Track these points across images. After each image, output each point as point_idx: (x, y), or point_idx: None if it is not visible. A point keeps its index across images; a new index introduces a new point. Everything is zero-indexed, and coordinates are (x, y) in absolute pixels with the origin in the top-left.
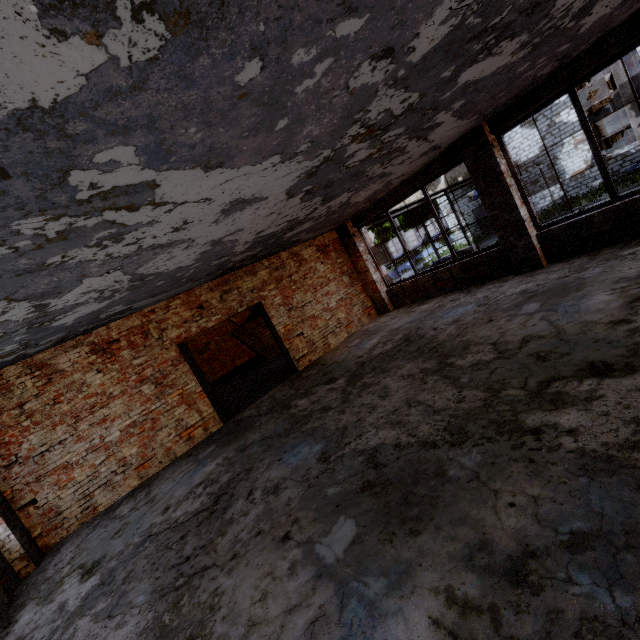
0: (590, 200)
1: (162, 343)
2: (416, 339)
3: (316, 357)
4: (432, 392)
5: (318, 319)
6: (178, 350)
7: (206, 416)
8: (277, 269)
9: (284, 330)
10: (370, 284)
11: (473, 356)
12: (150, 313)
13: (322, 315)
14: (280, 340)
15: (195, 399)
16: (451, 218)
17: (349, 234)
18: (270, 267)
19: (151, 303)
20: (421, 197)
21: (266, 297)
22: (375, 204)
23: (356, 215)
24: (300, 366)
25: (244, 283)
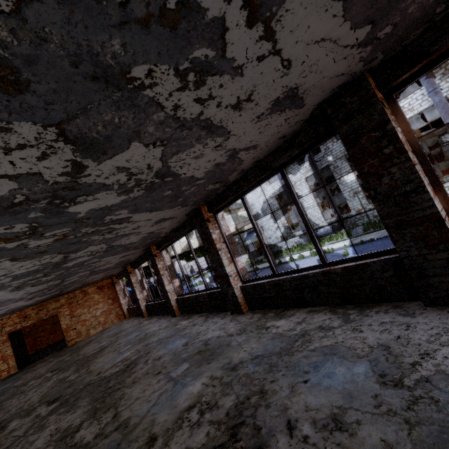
0: (277, 256)
1: (1, 333)
2: (89, 342)
3: (80, 339)
4: (45, 369)
5: (87, 321)
6: (8, 336)
7: (11, 366)
8: (71, 298)
9: (66, 327)
10: (121, 304)
11: (69, 357)
12: (0, 320)
13: (90, 319)
14: (63, 331)
15: (8, 358)
16: (239, 247)
17: (114, 282)
18: (68, 297)
19: (0, 317)
20: (188, 250)
21: (61, 311)
22: (118, 274)
23: (116, 275)
24: (69, 344)
25: (51, 305)
